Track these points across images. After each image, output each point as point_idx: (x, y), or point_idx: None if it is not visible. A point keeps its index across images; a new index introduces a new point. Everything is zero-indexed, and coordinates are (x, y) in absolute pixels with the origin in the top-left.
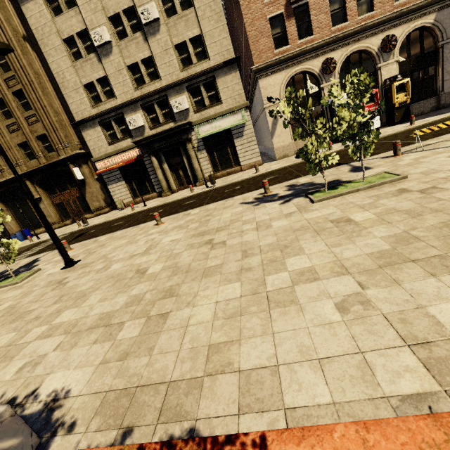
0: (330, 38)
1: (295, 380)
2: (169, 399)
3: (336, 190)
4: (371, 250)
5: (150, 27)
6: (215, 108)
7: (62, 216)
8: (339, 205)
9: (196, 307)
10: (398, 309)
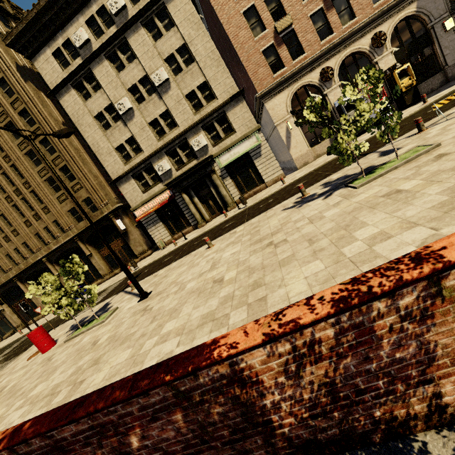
0: (321, 51)
1: None
2: None
3: (374, 173)
4: (431, 204)
5: (162, 87)
6: (230, 138)
7: (111, 267)
8: (383, 183)
9: (288, 286)
10: None
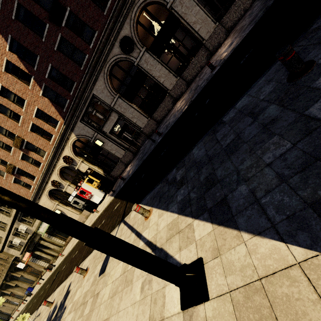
0: (42, 175)
1: None
2: None
3: None
4: None
5: None
6: (36, 221)
7: (37, 275)
8: None
9: None
10: None
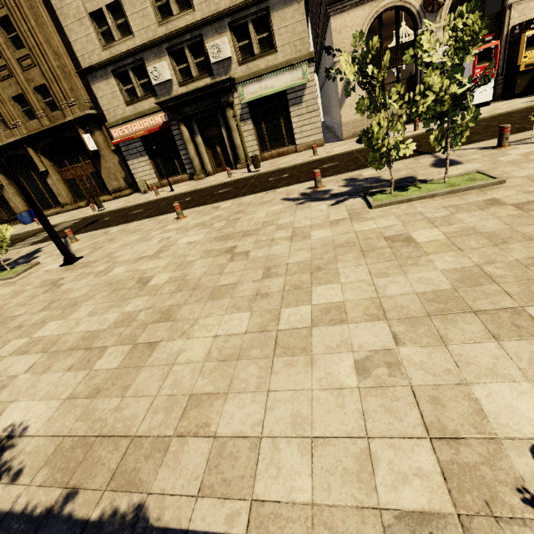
0: None
1: (275, 463)
2: (126, 459)
3: (405, 192)
4: (424, 288)
5: None
6: (267, 59)
7: (75, 196)
8: (403, 216)
9: (190, 340)
10: (433, 382)
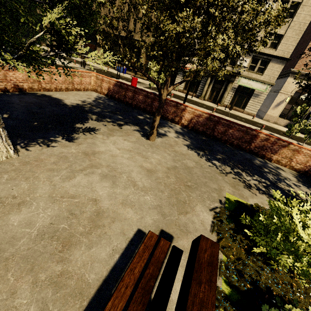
0: None
1: None
2: None
3: None
4: None
5: None
6: (257, 75)
7: None
8: None
9: None
10: None
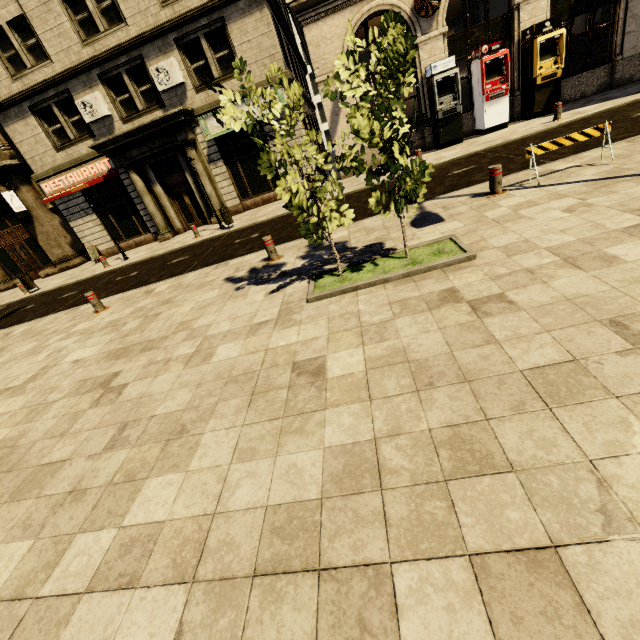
0: None
1: None
2: None
3: (356, 273)
4: (283, 496)
5: None
6: (231, 83)
7: (8, 272)
8: (336, 318)
9: None
10: None
